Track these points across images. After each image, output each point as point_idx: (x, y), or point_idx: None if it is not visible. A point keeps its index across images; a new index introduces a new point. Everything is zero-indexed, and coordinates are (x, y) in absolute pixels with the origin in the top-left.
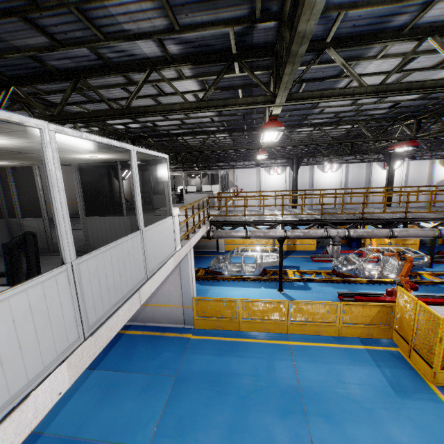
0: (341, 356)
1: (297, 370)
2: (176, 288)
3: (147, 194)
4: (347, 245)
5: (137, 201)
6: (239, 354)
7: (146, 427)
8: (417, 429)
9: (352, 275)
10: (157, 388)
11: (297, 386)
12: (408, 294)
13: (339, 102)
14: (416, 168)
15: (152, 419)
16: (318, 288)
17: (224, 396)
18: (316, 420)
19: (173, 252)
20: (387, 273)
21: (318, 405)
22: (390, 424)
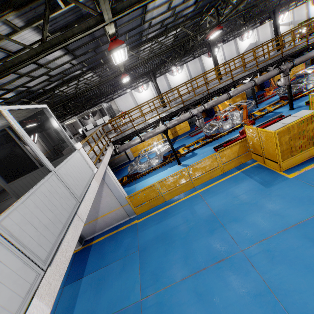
0: (229, 183)
1: (208, 205)
2: (111, 198)
3: (60, 146)
4: (207, 117)
5: (34, 151)
6: (171, 215)
7: (134, 289)
8: (282, 199)
9: (217, 134)
10: (130, 264)
11: (212, 213)
12: (251, 127)
13: (159, 11)
14: (228, 49)
15: (135, 283)
16: (201, 151)
17: (173, 244)
18: (230, 225)
19: (93, 175)
20: (236, 122)
21: (228, 217)
22: (268, 205)
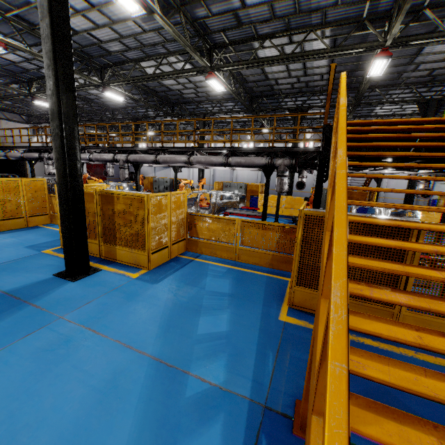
0: None
1: None
2: None
3: None
4: None
5: None
6: None
7: None
8: None
9: None
10: None
11: None
12: None
13: None
14: None
15: None
16: None
17: None
18: None
19: None
20: None
21: None
22: None
